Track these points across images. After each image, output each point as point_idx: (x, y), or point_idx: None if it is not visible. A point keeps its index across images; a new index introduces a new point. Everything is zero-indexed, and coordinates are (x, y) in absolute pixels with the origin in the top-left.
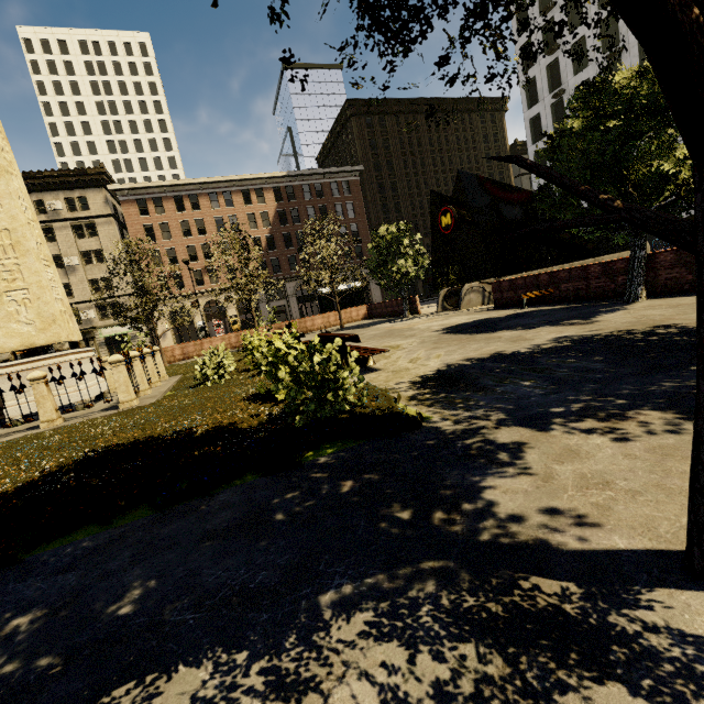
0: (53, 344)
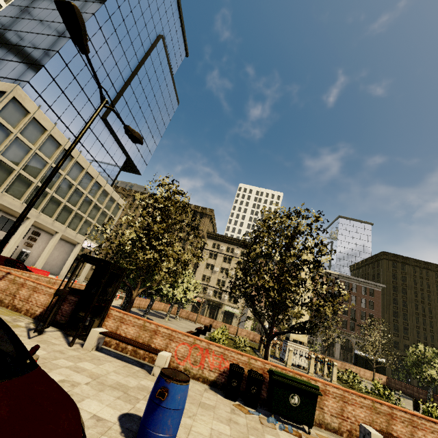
0: (304, 342)
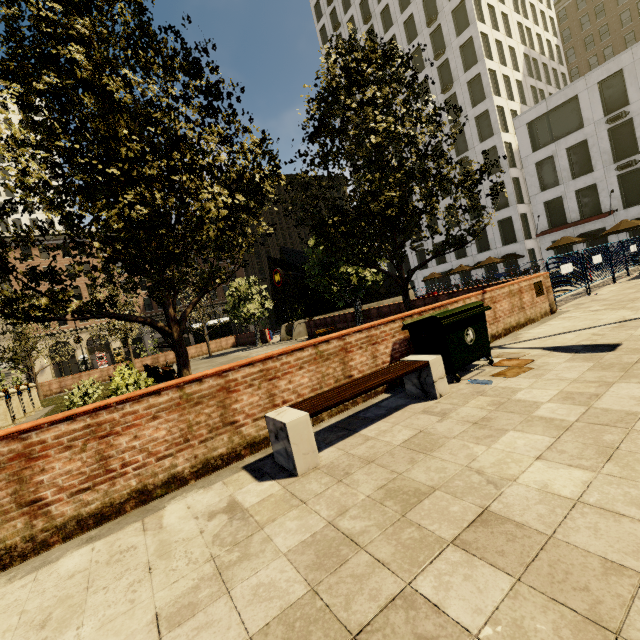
0: None
